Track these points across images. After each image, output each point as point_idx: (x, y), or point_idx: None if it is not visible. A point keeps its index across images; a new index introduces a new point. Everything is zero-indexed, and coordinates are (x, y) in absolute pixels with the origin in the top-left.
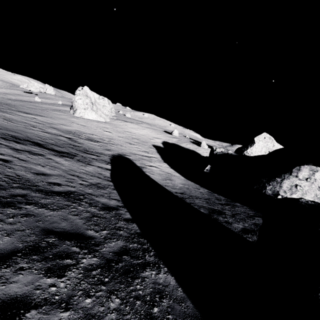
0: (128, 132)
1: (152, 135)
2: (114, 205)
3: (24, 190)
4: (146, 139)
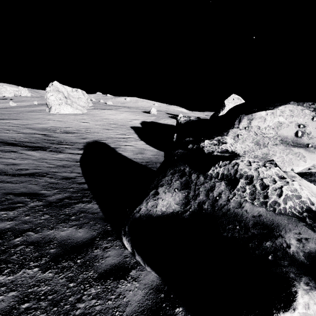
0: (105, 119)
1: (130, 118)
2: (73, 176)
3: None
4: (124, 123)
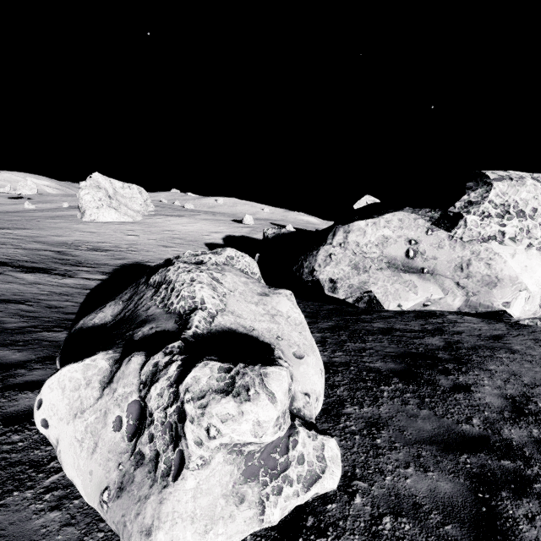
0: (168, 231)
1: (209, 230)
2: (65, 305)
3: None
4: (196, 237)
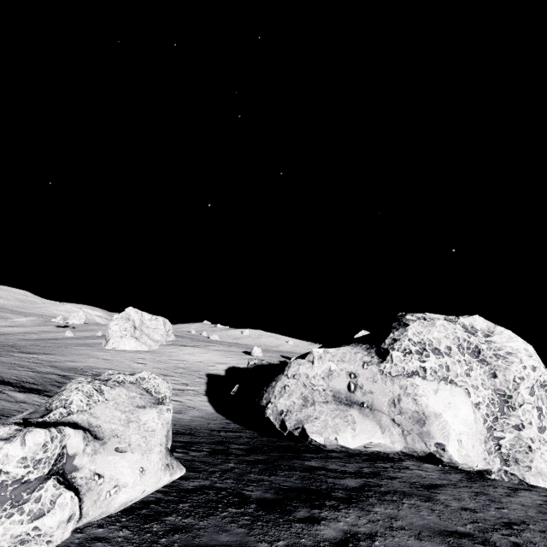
0: (176, 360)
1: (216, 360)
2: None
3: None
4: (200, 367)
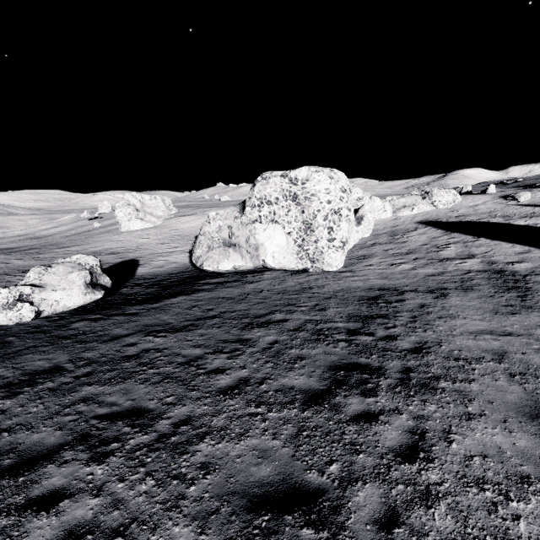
0: (174, 230)
1: None
2: None
3: None
4: (192, 232)
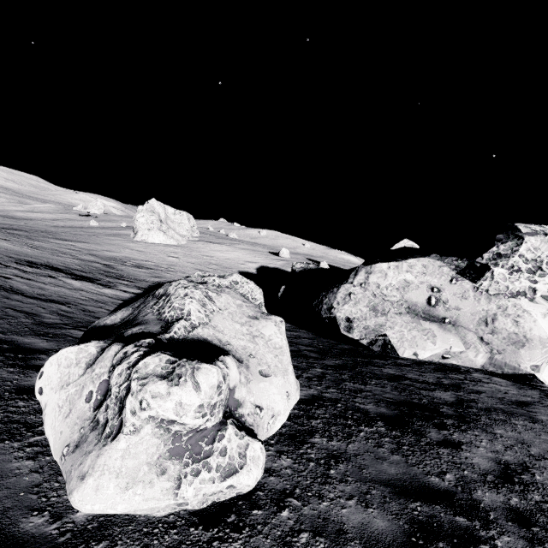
0: (207, 256)
1: (245, 259)
2: (97, 311)
3: (10, 293)
4: (232, 264)
